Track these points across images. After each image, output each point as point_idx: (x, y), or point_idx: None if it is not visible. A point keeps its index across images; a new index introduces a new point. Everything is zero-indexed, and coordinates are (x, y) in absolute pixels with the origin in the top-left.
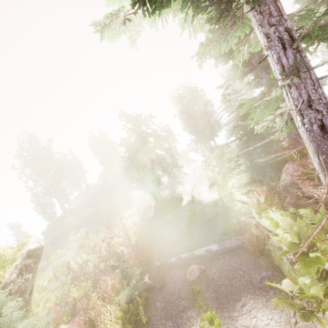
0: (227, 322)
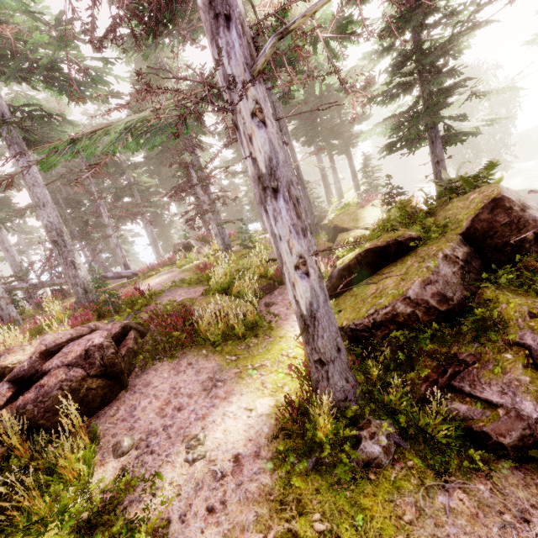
0: None
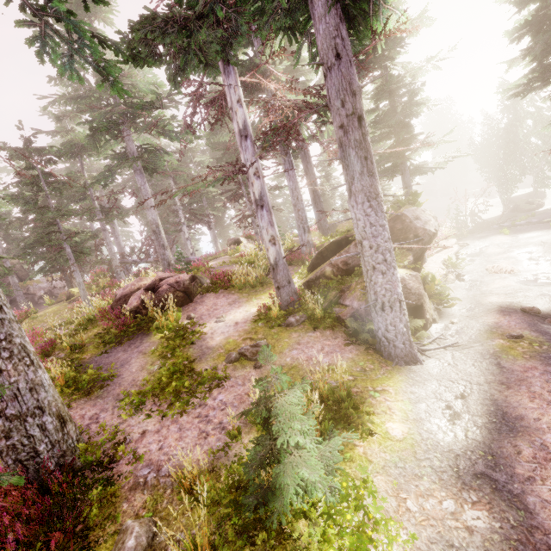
0: (513, 235)
